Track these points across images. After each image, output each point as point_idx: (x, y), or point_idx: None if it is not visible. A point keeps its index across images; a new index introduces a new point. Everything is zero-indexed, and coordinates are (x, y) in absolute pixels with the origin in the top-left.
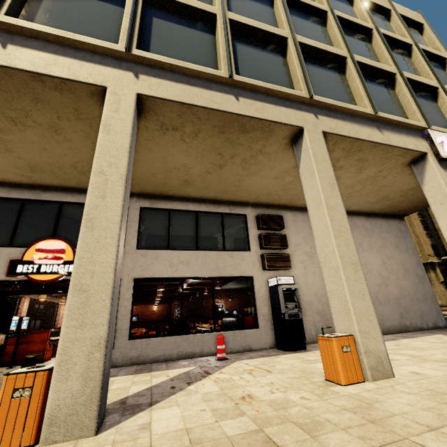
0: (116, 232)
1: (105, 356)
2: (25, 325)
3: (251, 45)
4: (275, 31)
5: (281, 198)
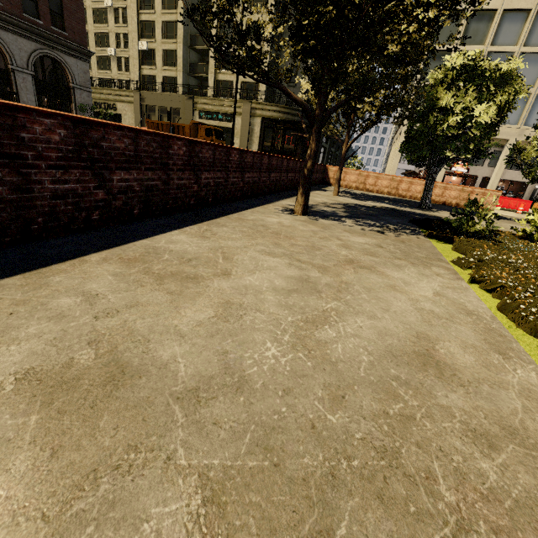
0: (500, 177)
1: None
2: None
3: None
4: None
5: None
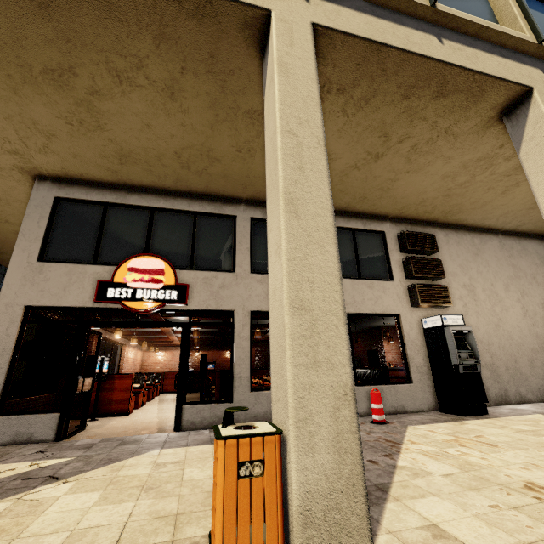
0: (329, 223)
1: (357, 415)
2: (105, 367)
3: None
4: None
5: (434, 210)
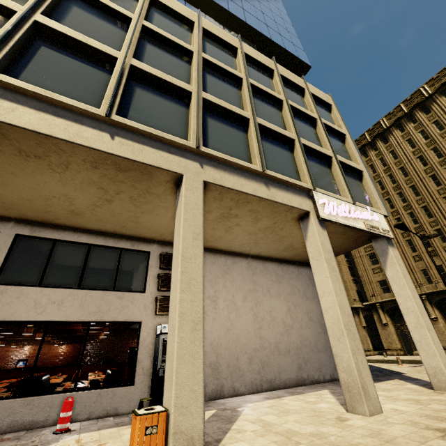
0: None
1: None
2: None
3: (154, 91)
4: (180, 84)
5: None
